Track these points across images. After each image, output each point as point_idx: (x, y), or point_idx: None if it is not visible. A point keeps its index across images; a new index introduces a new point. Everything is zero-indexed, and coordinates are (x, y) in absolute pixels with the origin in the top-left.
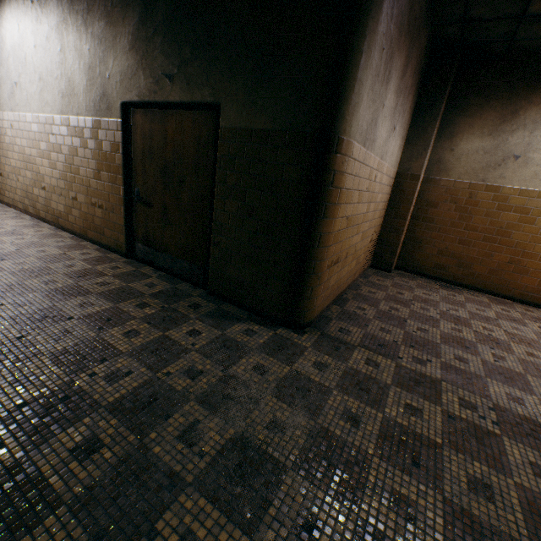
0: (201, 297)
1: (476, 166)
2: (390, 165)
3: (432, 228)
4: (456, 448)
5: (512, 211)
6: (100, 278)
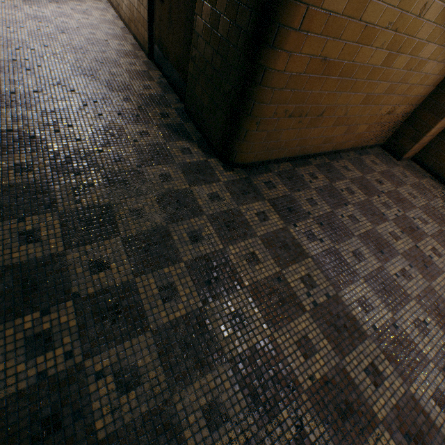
0: (176, 111)
1: None
2: None
3: None
4: (253, 294)
5: None
6: (115, 69)
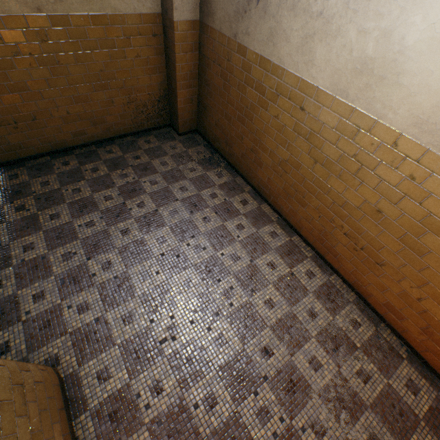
0: None
1: (230, 11)
2: (110, 10)
3: (210, 94)
4: None
5: (254, 88)
6: None
